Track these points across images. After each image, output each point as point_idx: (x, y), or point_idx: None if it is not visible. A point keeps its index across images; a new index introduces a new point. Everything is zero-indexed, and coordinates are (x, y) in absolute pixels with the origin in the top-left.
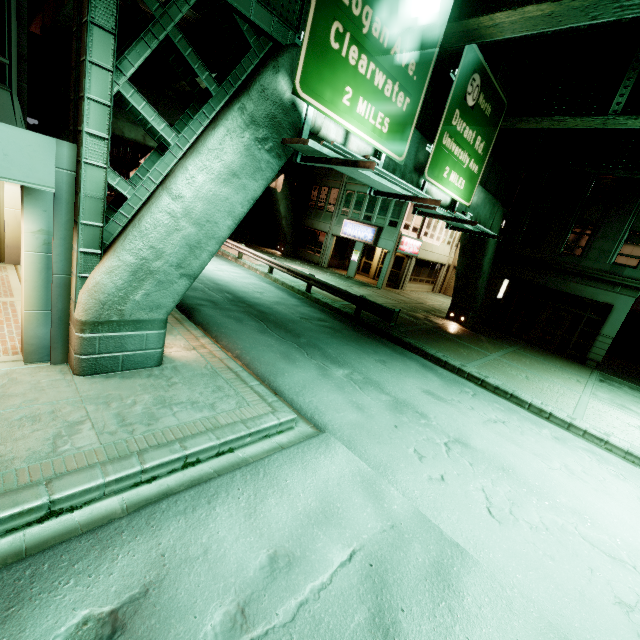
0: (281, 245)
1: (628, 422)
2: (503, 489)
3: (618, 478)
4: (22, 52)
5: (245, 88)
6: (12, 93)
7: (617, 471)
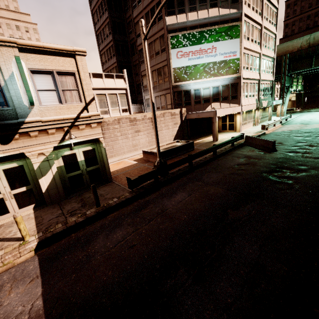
0: None
1: None
2: None
3: None
4: None
5: (288, 91)
6: None
7: None
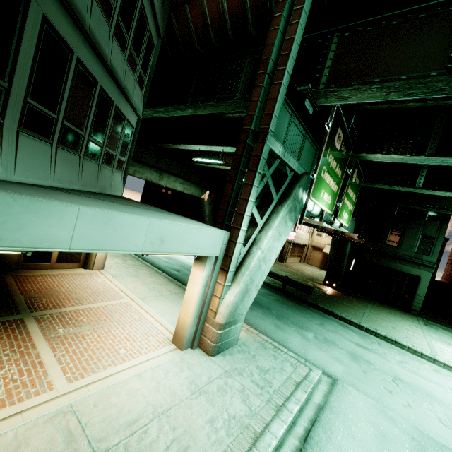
0: None
1: None
2: (437, 408)
3: None
4: (130, 154)
5: (289, 196)
6: (122, 174)
7: None
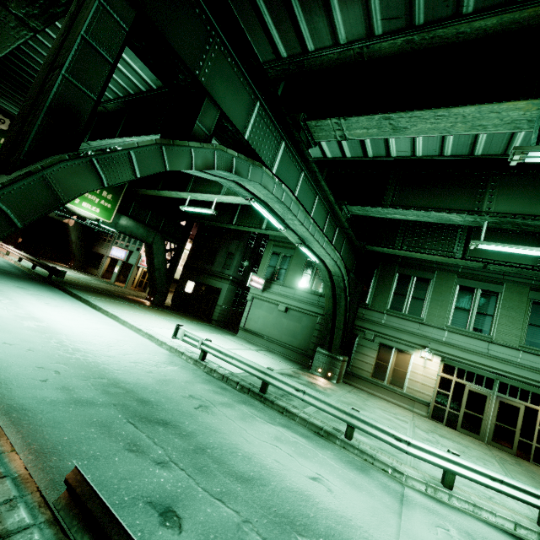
0: (72, 262)
1: (154, 319)
2: None
3: (77, 310)
4: None
5: None
6: None
7: (84, 311)
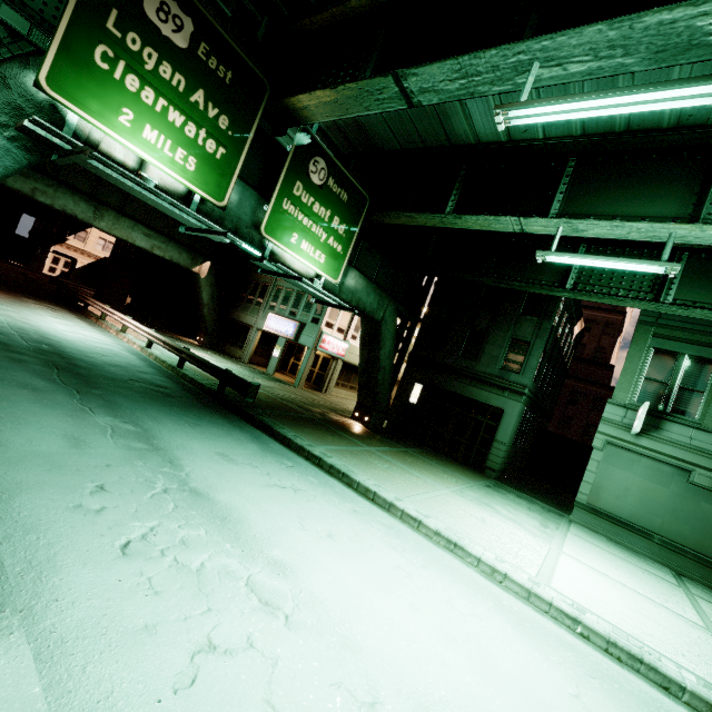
0: (201, 335)
1: (473, 514)
2: (190, 532)
3: (394, 549)
4: None
5: None
6: None
7: (402, 544)
